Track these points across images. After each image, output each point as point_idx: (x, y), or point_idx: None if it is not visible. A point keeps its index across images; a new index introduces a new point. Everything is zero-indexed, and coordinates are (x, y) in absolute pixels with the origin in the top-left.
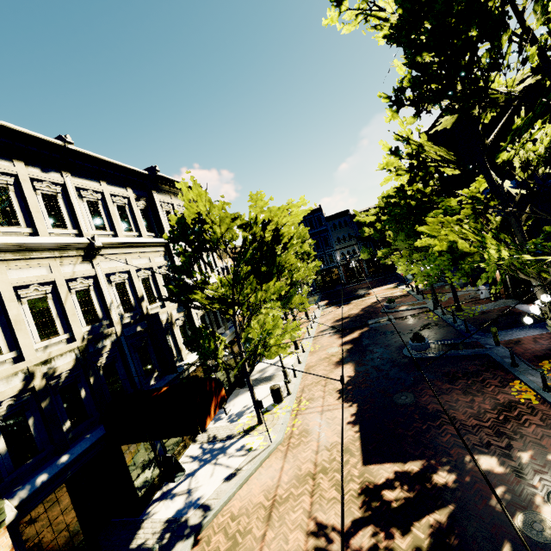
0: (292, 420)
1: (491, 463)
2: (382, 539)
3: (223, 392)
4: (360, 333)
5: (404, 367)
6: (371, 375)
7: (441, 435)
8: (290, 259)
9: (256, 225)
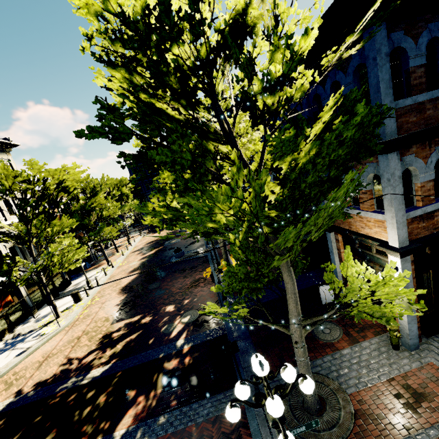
0: (82, 311)
1: (171, 308)
2: (100, 354)
3: (9, 297)
4: (156, 250)
5: (166, 268)
6: (145, 276)
7: (159, 300)
8: (100, 200)
9: (39, 180)
